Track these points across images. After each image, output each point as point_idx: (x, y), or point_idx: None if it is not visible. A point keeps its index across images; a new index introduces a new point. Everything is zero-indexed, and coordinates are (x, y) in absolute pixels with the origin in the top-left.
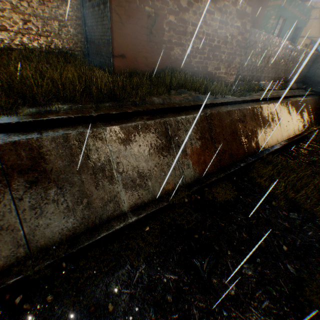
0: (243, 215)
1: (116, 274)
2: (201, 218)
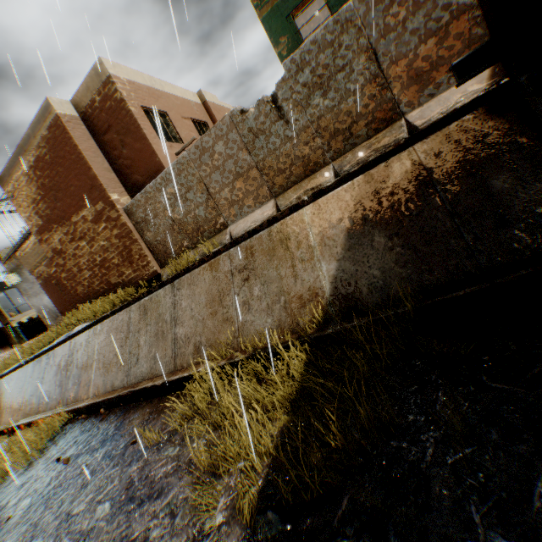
0: None
1: None
2: None
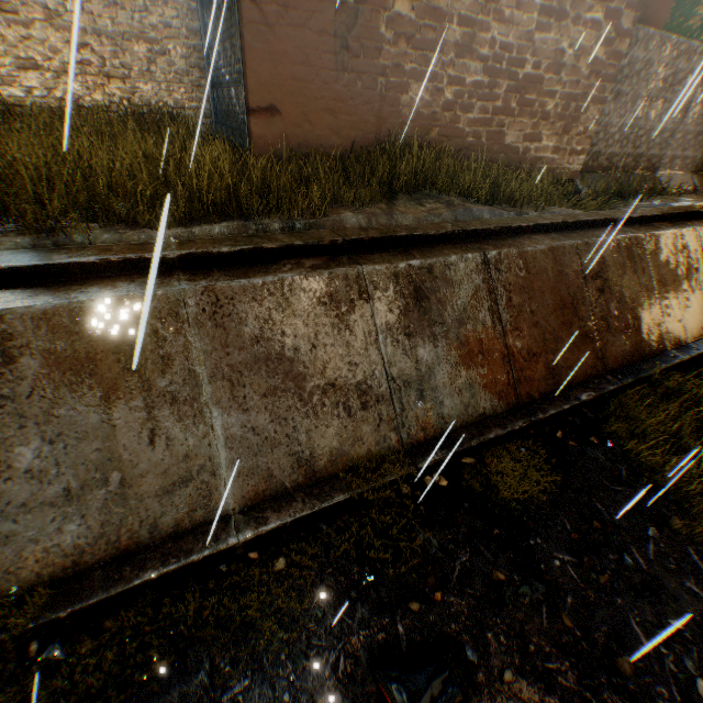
0: (572, 550)
1: (165, 695)
2: (442, 546)
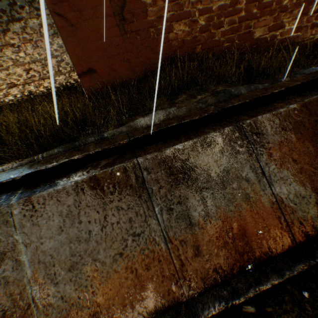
0: None
1: None
2: None
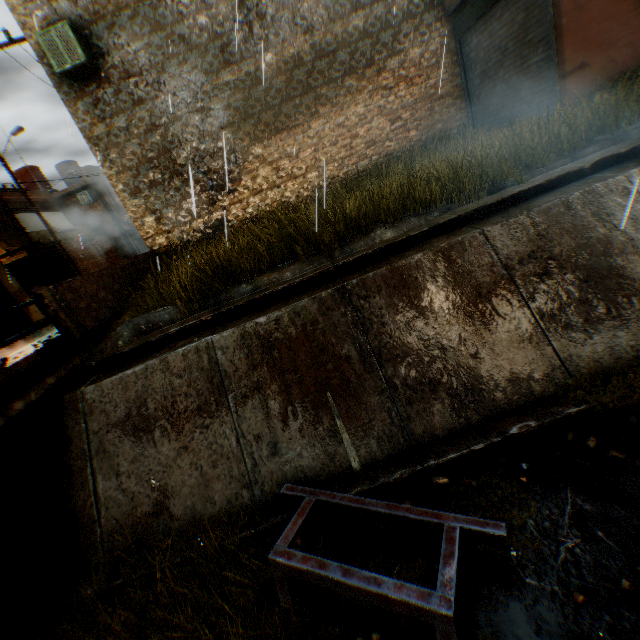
0: None
1: None
2: None
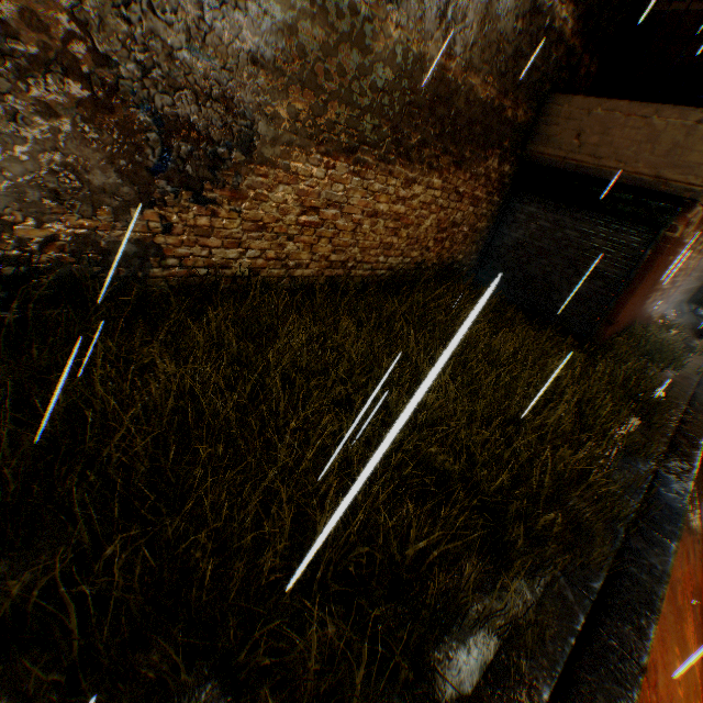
0: None
1: None
2: None
